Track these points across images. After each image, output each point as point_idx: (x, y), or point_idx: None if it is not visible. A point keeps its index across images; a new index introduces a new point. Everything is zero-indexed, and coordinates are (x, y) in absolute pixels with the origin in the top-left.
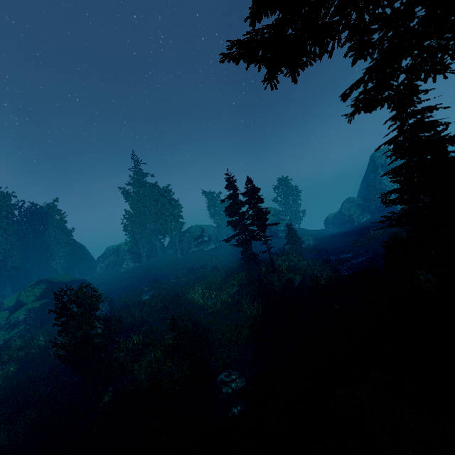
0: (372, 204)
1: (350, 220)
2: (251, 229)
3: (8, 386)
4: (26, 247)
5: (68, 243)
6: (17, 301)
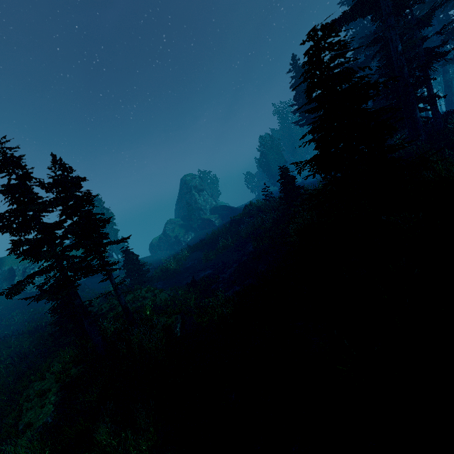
0: (195, 222)
1: (177, 240)
2: (75, 256)
3: None
4: None
5: None
6: None
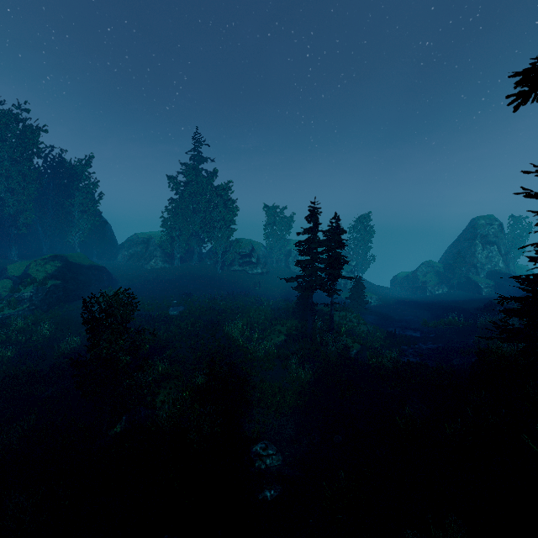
0: (455, 277)
1: (423, 287)
2: (320, 276)
3: (3, 373)
4: (43, 208)
5: (93, 216)
6: (25, 272)
